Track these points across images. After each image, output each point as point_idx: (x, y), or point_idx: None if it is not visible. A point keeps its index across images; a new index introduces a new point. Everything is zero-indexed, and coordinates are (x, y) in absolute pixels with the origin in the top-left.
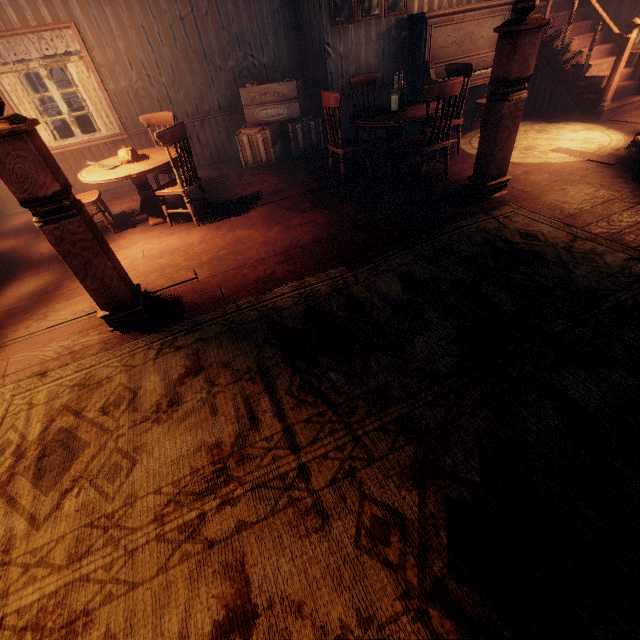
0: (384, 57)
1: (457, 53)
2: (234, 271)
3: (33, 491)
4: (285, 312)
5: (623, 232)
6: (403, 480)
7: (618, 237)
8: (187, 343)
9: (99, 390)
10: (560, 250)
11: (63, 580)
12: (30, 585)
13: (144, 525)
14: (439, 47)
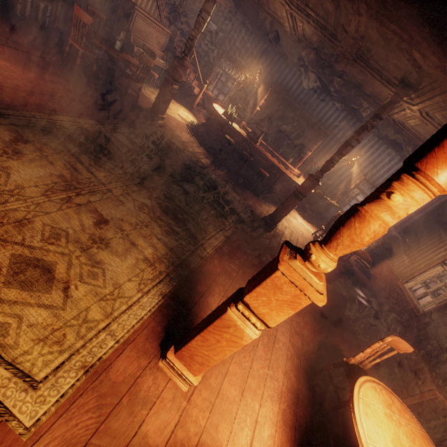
0: (105, 5)
1: (145, 38)
2: (11, 89)
3: None
4: (71, 131)
5: (196, 153)
6: (145, 197)
7: (195, 154)
8: (3, 123)
9: None
10: (181, 151)
11: None
12: None
13: (38, 196)
14: (138, 28)
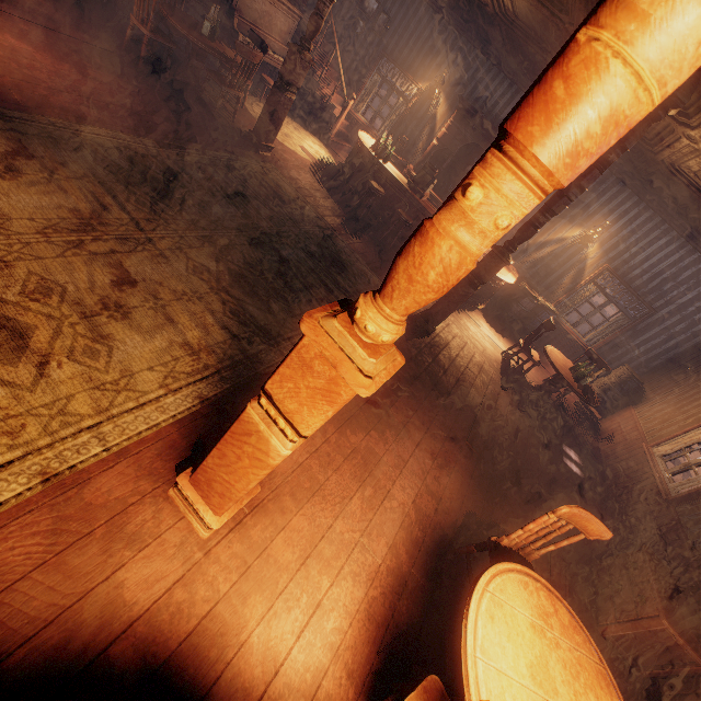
0: None
1: (258, 22)
2: (26, 84)
3: None
4: (108, 150)
5: (319, 207)
6: (209, 258)
7: (316, 208)
8: (1, 127)
9: None
10: (291, 200)
11: None
12: None
13: (30, 233)
14: (246, 4)
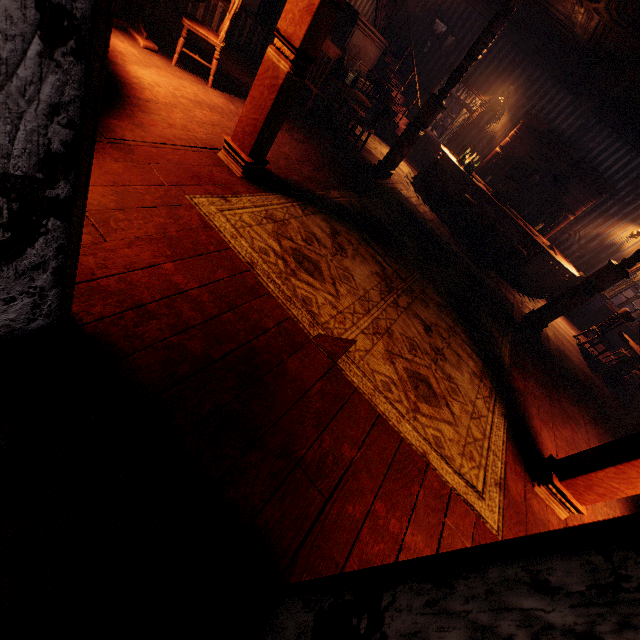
0: None
1: (357, 55)
2: (289, 162)
3: (316, 281)
4: (350, 211)
5: (433, 222)
6: (435, 294)
7: (433, 224)
8: (315, 211)
9: (289, 227)
10: (424, 222)
11: (371, 319)
12: (360, 320)
13: (380, 301)
14: (353, 43)
